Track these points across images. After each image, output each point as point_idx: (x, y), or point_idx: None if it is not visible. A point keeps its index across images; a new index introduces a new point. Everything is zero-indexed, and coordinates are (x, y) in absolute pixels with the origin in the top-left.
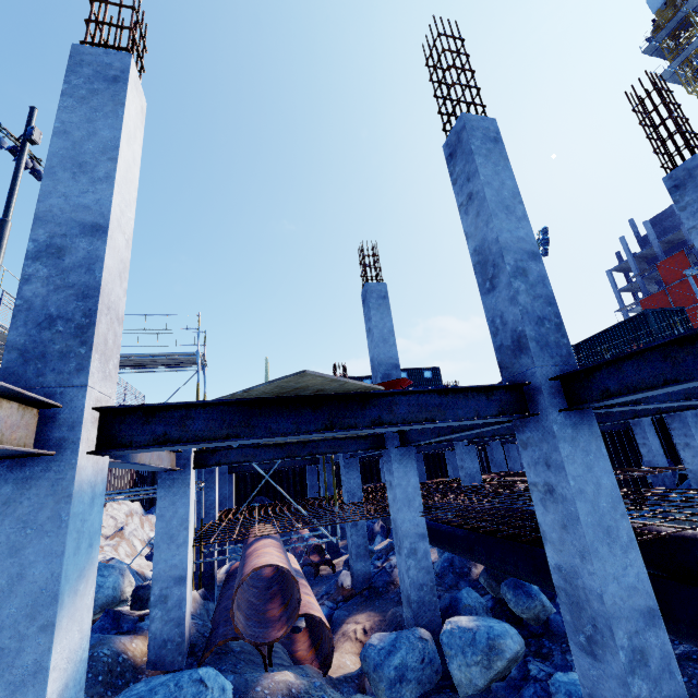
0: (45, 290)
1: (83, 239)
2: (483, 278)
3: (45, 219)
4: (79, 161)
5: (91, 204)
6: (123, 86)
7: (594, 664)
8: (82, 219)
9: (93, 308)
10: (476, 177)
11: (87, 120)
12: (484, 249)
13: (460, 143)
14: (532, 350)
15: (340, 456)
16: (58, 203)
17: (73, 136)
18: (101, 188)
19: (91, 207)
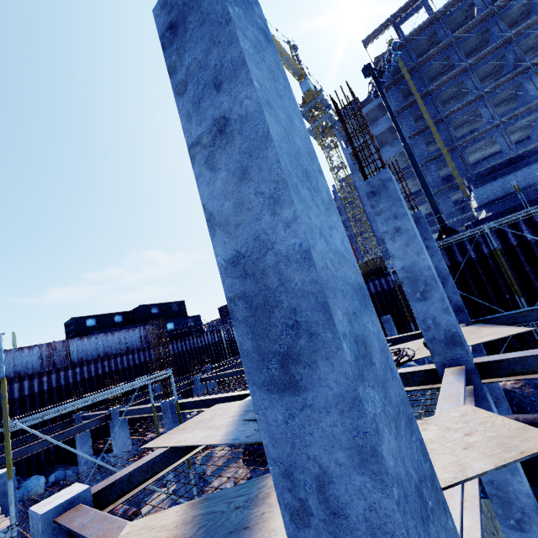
0: (393, 439)
1: (365, 315)
2: (413, 290)
3: (331, 285)
4: (303, 167)
5: (342, 249)
6: (276, 51)
7: (523, 535)
8: (350, 278)
9: (420, 436)
10: (405, 218)
11: (276, 91)
12: (415, 270)
13: (386, 189)
14: (465, 345)
15: (166, 412)
16: (324, 249)
17: (279, 116)
18: (335, 219)
19: (345, 255)
